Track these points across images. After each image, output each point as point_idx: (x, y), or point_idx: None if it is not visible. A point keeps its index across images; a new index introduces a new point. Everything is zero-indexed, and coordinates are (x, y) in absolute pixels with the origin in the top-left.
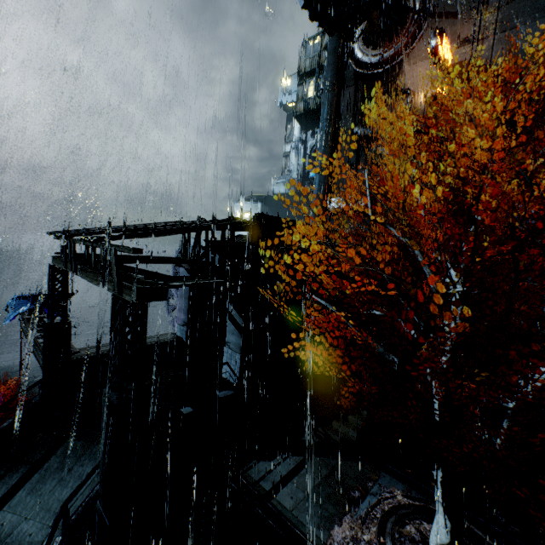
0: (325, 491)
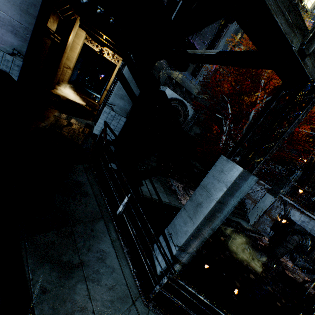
0: (167, 191)
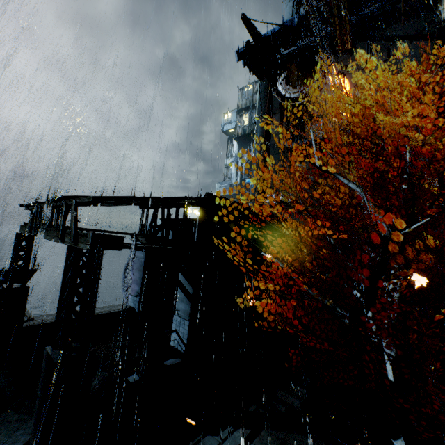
0: None
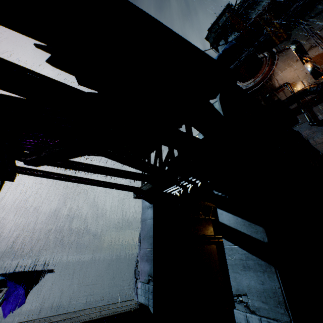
0: None
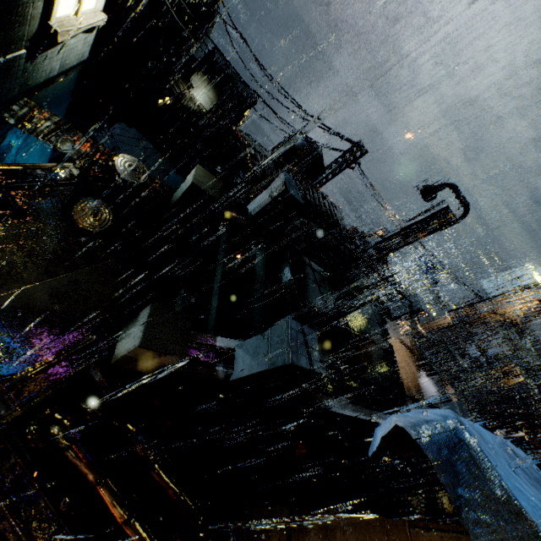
0: None
